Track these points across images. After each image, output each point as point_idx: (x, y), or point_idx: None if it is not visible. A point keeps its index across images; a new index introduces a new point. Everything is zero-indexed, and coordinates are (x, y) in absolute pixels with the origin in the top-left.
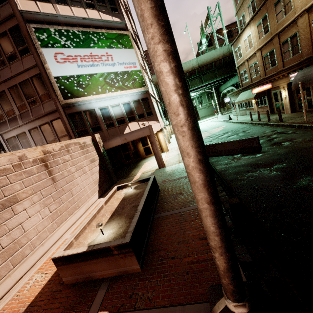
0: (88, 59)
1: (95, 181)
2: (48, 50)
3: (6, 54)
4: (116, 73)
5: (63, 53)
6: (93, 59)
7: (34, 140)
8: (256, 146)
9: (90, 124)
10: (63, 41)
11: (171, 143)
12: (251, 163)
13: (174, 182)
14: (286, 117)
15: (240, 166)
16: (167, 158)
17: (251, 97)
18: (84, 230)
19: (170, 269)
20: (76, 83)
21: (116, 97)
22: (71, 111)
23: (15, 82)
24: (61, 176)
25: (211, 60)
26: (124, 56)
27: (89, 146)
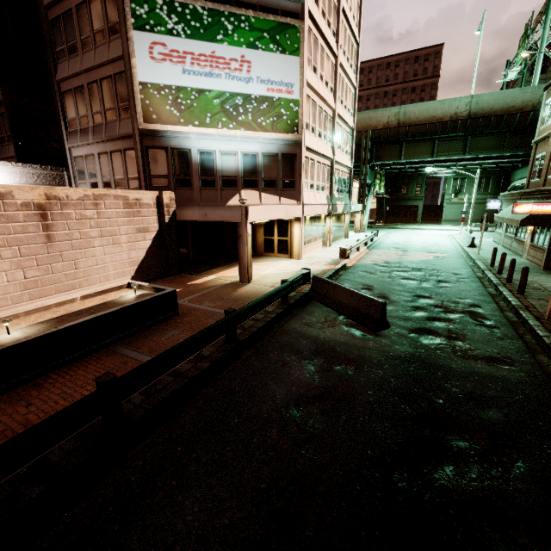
0: (204, 63)
1: (133, 261)
2: (142, 35)
3: (94, 29)
4: (247, 96)
5: (165, 43)
6: (213, 64)
7: (102, 170)
8: (375, 319)
9: (175, 173)
10: (172, 23)
11: (330, 247)
12: (329, 342)
13: (210, 313)
14: (549, 289)
15: (311, 338)
16: (275, 271)
17: (518, 217)
18: (13, 319)
19: (5, 415)
20: (171, 100)
21: (234, 139)
22: (153, 143)
23: (97, 76)
24: (67, 237)
25: (502, 108)
26: (275, 68)
27: (145, 207)
